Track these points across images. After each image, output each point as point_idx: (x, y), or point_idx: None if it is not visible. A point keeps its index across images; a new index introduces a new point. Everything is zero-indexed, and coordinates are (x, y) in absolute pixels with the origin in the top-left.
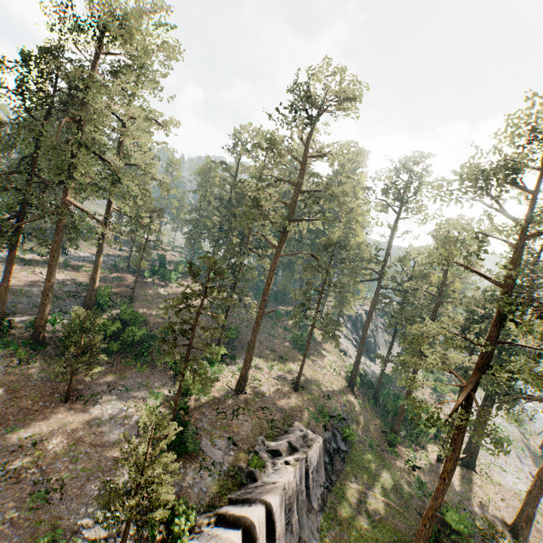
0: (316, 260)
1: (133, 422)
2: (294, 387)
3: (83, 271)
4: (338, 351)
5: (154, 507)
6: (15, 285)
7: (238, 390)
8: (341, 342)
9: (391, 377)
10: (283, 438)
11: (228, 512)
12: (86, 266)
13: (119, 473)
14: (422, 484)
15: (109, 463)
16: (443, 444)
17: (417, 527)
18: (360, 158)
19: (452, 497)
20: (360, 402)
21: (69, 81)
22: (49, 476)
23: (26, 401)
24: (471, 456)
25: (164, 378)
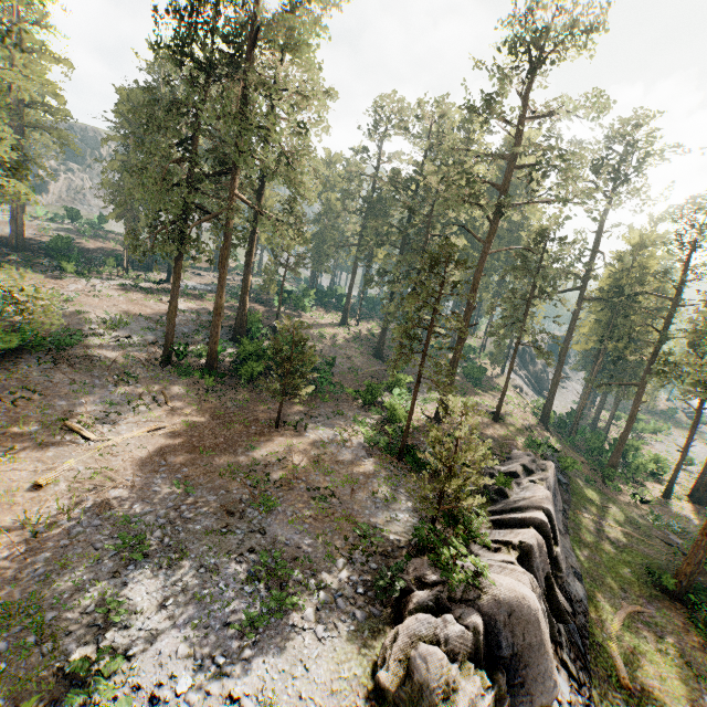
0: (522, 260)
1: (355, 445)
2: (494, 417)
3: (207, 301)
4: (513, 388)
5: (459, 499)
6: (152, 314)
7: (439, 419)
8: (512, 378)
9: (583, 415)
10: (512, 462)
11: (507, 517)
12: (206, 295)
13: (376, 485)
14: (657, 517)
15: (360, 477)
16: (671, 477)
17: (667, 553)
18: (602, 113)
19: (693, 529)
20: (556, 440)
21: (228, 34)
22: (314, 486)
23: (238, 426)
24: (703, 490)
25: (353, 409)
